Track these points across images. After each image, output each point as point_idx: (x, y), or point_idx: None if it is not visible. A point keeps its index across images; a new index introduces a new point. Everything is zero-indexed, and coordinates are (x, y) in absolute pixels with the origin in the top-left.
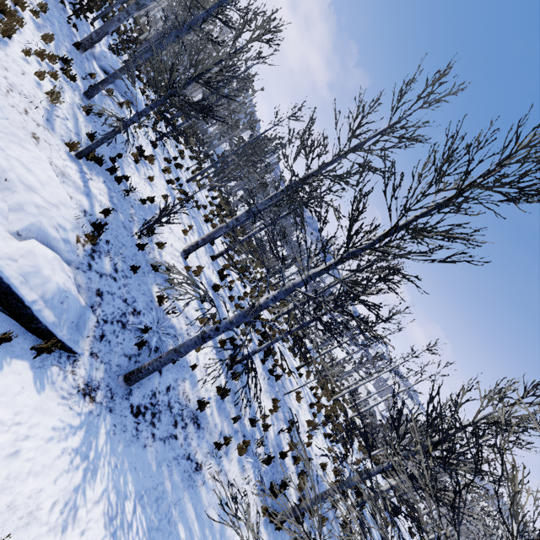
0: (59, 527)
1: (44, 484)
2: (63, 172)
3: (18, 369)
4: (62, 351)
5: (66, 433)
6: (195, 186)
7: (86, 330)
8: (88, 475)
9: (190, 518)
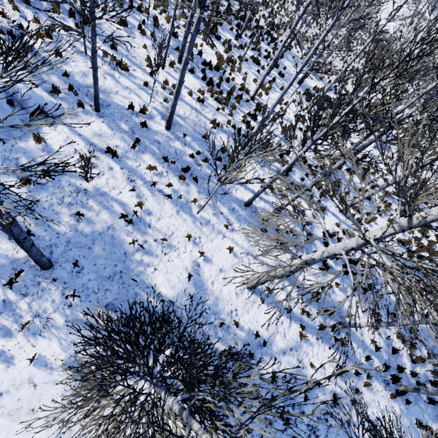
0: None
1: None
2: None
3: None
4: None
5: None
6: None
7: None
8: None
9: None
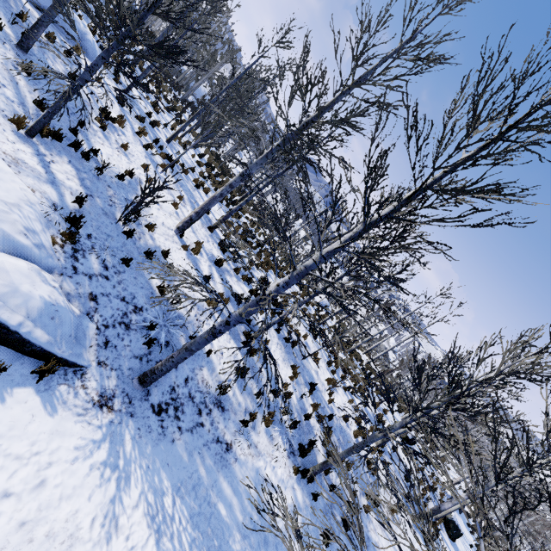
0: (103, 540)
1: (78, 505)
2: (16, 159)
3: (23, 397)
4: (67, 367)
5: (90, 449)
6: (178, 146)
7: (87, 340)
8: (121, 484)
9: (228, 495)
